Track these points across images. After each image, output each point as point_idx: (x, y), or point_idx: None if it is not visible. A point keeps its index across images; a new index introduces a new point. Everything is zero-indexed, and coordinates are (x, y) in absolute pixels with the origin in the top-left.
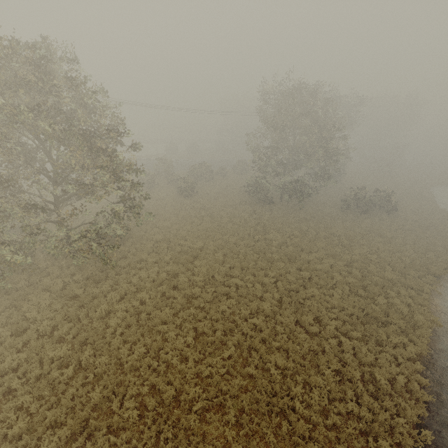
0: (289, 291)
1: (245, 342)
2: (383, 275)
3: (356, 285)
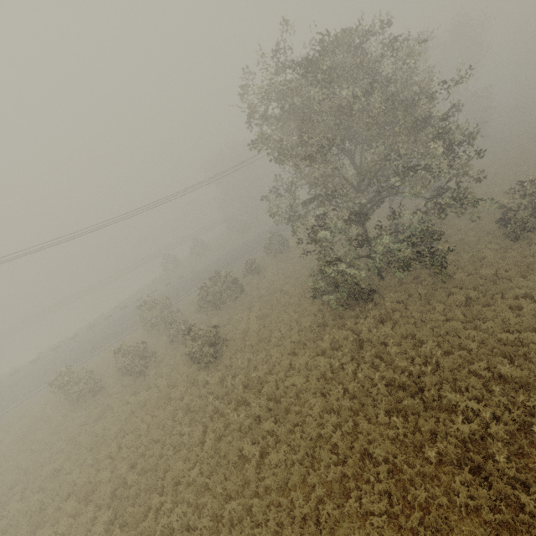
0: None
1: None
2: None
3: None
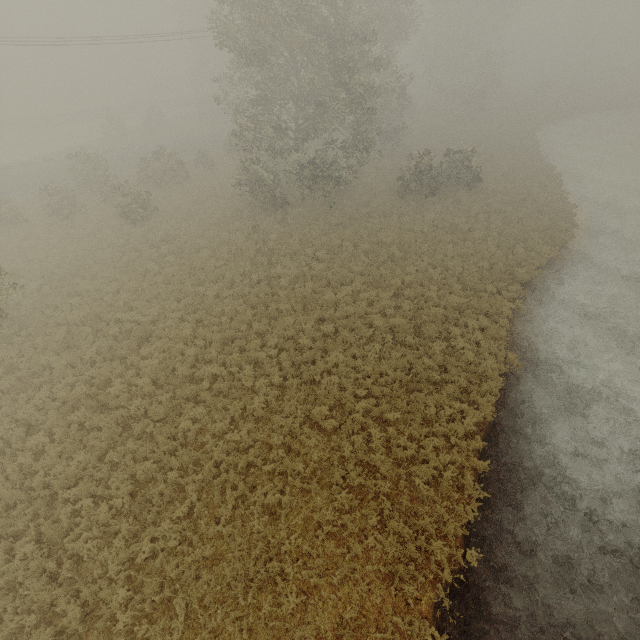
0: (301, 364)
1: (215, 480)
2: (447, 300)
3: (406, 327)
